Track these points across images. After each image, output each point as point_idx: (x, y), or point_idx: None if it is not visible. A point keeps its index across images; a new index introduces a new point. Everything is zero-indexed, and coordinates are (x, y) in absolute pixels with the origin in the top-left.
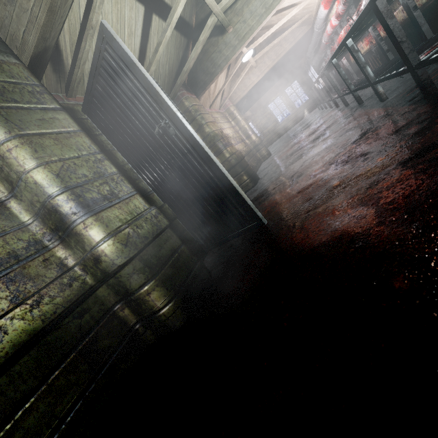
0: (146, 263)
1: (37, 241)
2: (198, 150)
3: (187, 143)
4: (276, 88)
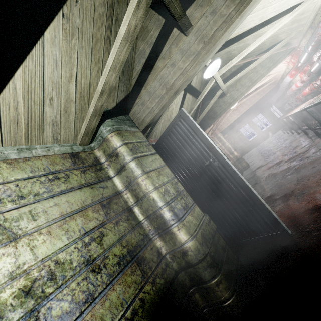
0: (213, 259)
1: (146, 234)
2: (234, 177)
3: (227, 172)
4: (245, 119)
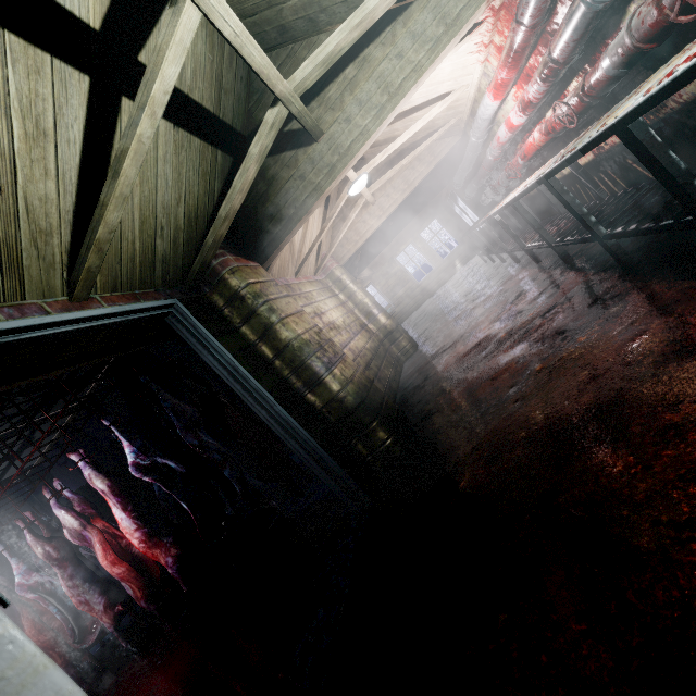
0: None
1: None
2: None
3: None
4: (406, 232)
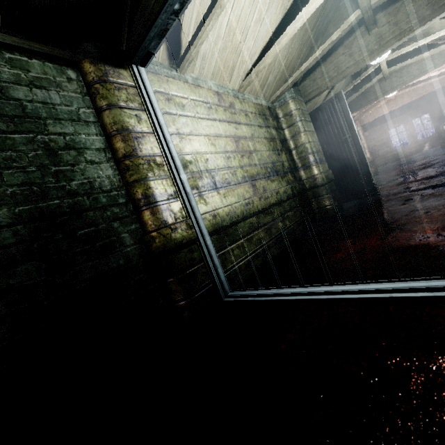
0: (329, 188)
1: (296, 167)
2: (359, 152)
3: (355, 147)
4: (404, 116)
